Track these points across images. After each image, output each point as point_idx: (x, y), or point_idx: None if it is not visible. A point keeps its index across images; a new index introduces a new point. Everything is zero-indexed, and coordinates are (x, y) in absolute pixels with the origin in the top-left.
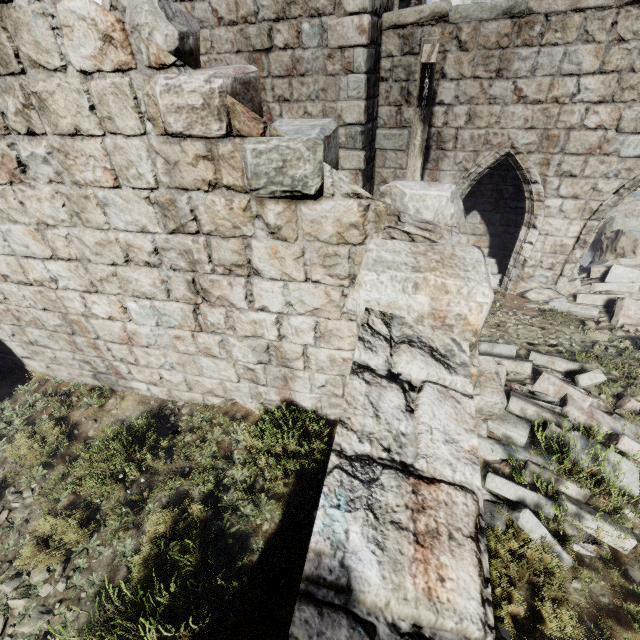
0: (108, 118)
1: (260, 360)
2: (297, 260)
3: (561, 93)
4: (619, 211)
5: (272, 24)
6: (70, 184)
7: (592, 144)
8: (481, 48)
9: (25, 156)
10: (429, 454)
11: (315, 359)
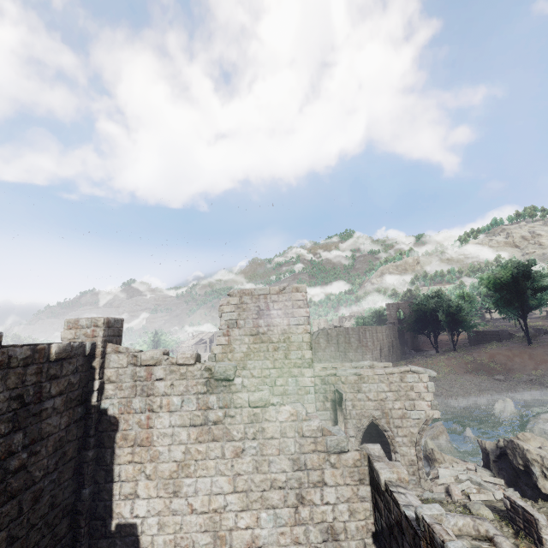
0: (284, 433)
1: (324, 539)
2: (341, 475)
3: (382, 397)
4: (427, 435)
5: (276, 378)
6: (260, 455)
7: (400, 414)
8: (350, 383)
9: (247, 446)
10: (414, 503)
11: (350, 530)
